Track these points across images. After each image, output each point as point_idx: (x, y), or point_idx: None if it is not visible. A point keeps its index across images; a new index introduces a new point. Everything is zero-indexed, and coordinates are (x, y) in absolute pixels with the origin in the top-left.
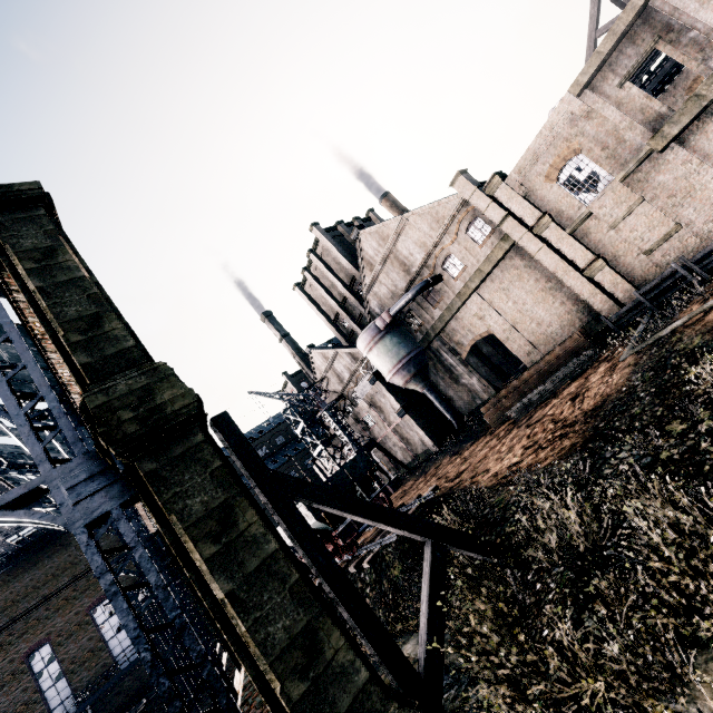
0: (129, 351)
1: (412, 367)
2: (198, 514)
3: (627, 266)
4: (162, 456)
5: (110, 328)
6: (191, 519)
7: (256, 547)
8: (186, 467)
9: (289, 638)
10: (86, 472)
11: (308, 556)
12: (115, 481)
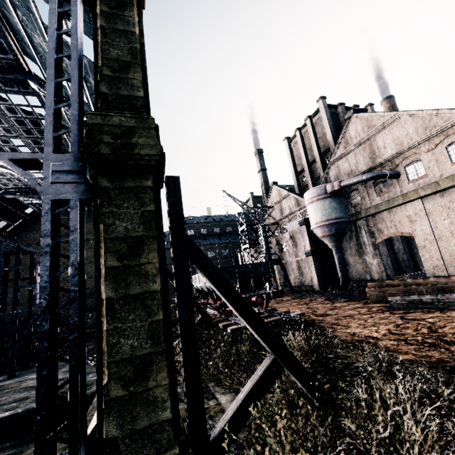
0: (136, 99)
1: (334, 228)
2: (119, 234)
3: None
4: (117, 181)
5: (132, 76)
6: (112, 234)
7: (144, 280)
8: (128, 198)
9: (130, 354)
10: (69, 166)
11: (178, 308)
12: (83, 182)
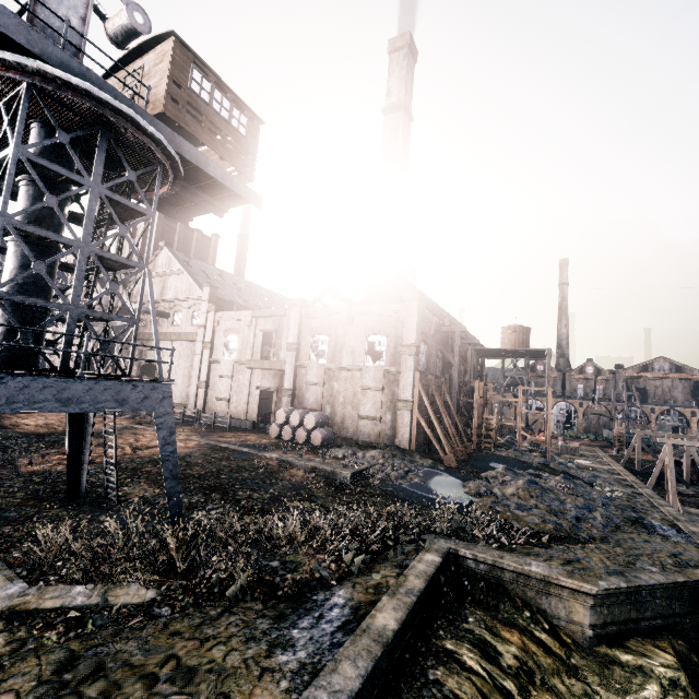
0: None
1: None
2: None
3: (211, 397)
4: None
5: None
6: None
7: None
8: None
9: None
10: None
11: None
12: None
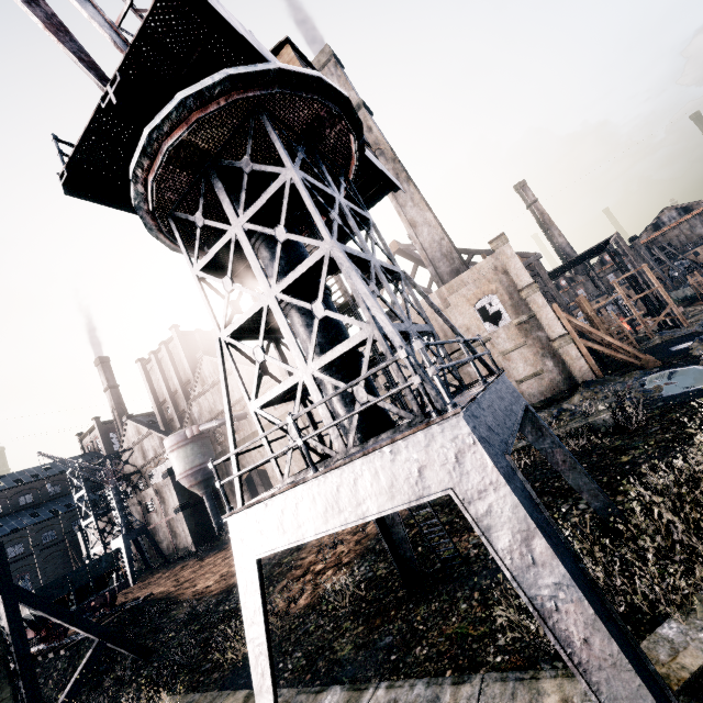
0: None
1: (200, 475)
2: None
3: None
4: None
5: None
6: None
7: None
8: None
9: None
10: None
11: (13, 642)
12: None
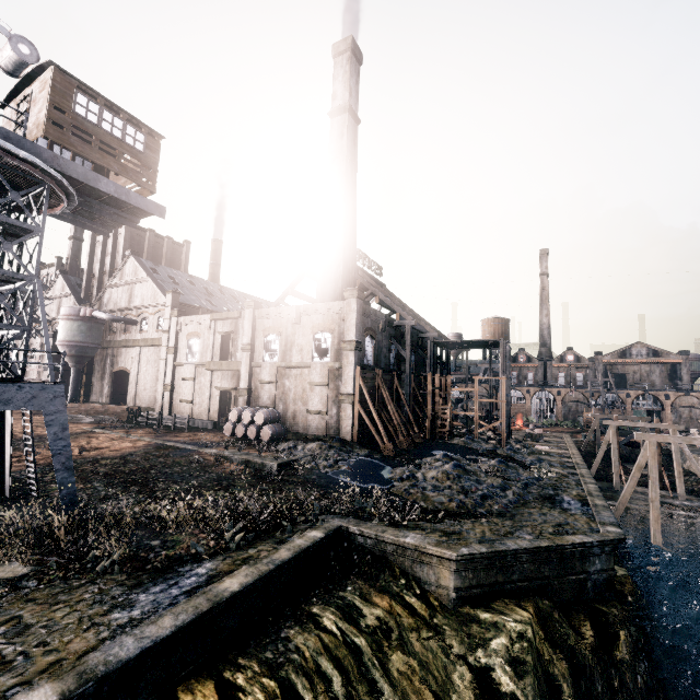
0: None
1: (75, 350)
2: None
3: (176, 399)
4: None
5: None
6: None
7: None
8: None
9: None
10: None
11: None
12: None
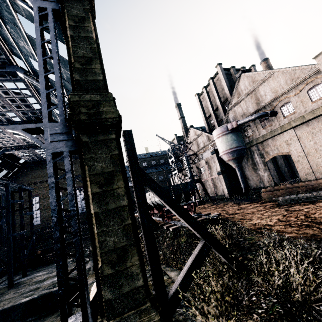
0: (98, 81)
1: (236, 154)
2: (98, 171)
3: None
4: (92, 137)
5: (94, 67)
6: (93, 172)
7: (117, 199)
8: (101, 147)
9: (113, 247)
10: (60, 130)
11: (140, 215)
12: (70, 140)
